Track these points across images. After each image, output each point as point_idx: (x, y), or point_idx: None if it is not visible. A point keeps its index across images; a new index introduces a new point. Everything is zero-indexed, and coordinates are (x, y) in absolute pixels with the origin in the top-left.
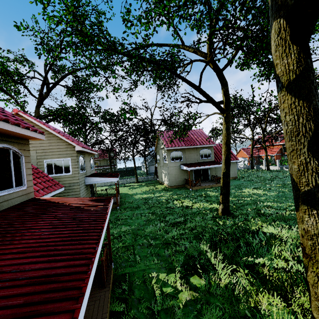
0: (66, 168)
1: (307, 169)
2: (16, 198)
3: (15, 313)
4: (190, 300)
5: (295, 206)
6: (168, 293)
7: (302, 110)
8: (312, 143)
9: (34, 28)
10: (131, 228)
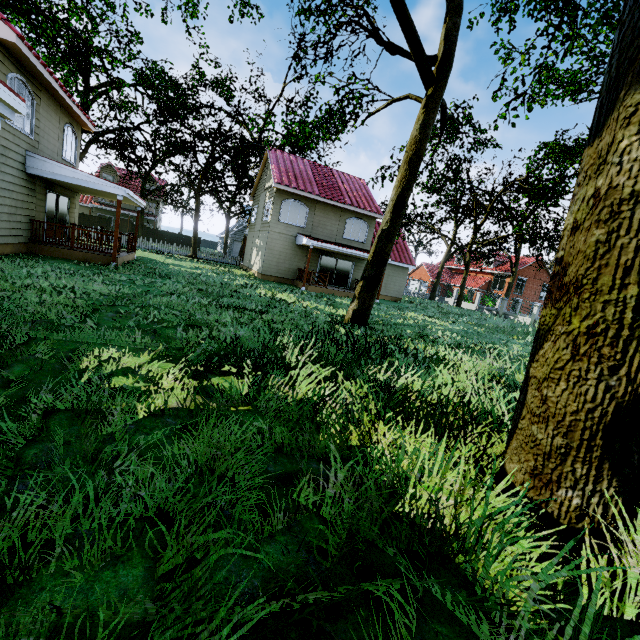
0: None
1: None
2: None
3: None
4: (178, 406)
5: (592, 126)
6: (122, 387)
7: None
8: None
9: None
10: (120, 291)
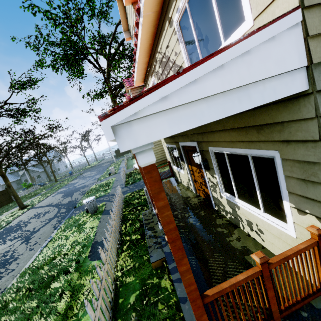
0: None
1: None
2: None
3: None
4: None
5: None
6: None
7: None
8: None
9: None
10: None
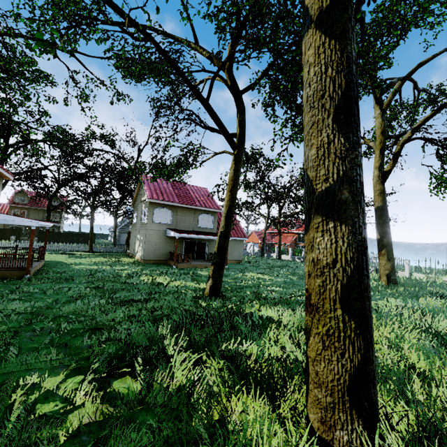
0: None
1: (329, 153)
2: None
3: None
4: (90, 423)
5: (305, 225)
6: (45, 414)
7: (333, 55)
8: (340, 109)
9: None
10: (35, 306)
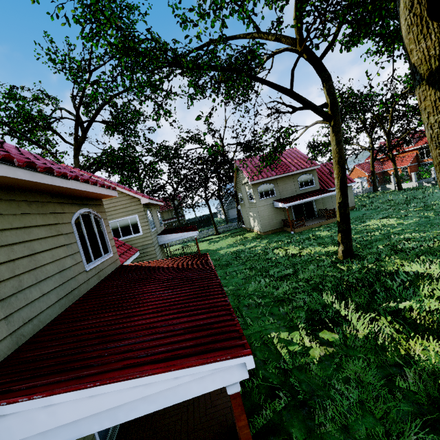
0: (134, 227)
1: None
2: (108, 267)
3: (194, 350)
4: (324, 355)
5: None
6: (296, 351)
7: None
8: None
9: (50, 51)
10: (229, 289)
